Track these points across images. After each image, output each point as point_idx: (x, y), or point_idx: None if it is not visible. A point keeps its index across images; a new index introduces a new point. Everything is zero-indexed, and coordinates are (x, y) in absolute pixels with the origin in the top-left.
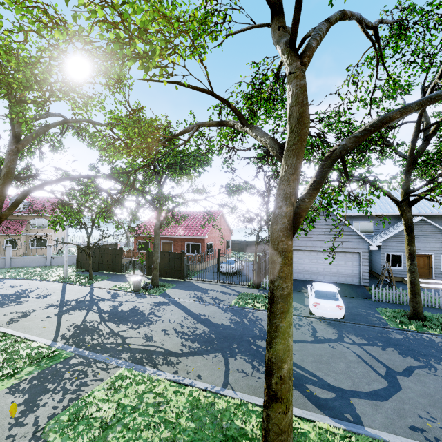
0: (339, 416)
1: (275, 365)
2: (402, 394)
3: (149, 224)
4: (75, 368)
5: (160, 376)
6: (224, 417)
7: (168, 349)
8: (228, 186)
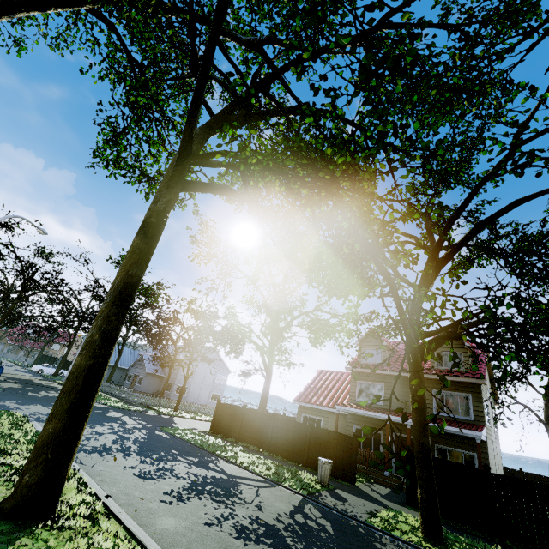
0: None
1: None
2: None
3: None
4: None
5: None
6: None
7: None
8: None
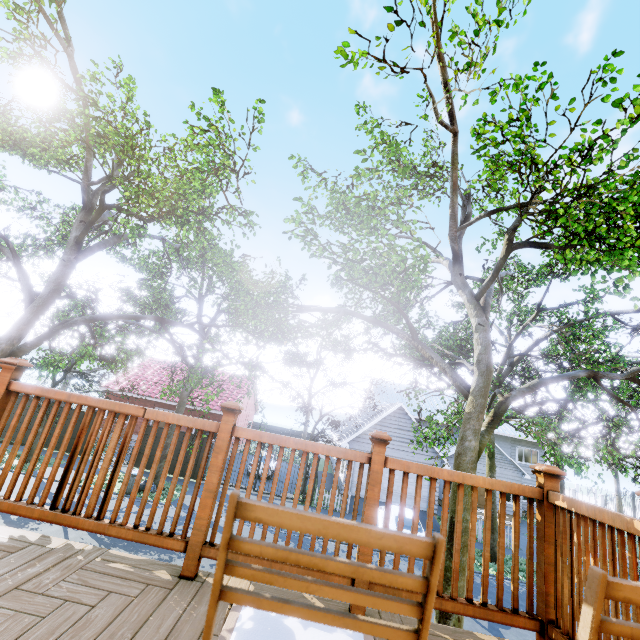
0: None
1: None
2: None
3: (138, 377)
4: None
5: None
6: None
7: None
8: (289, 354)
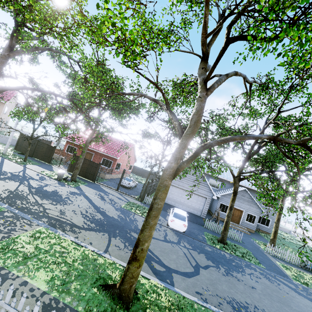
0: (163, 280)
1: (141, 242)
2: (199, 276)
3: (80, 136)
4: (7, 219)
5: (66, 237)
6: (101, 267)
7: (74, 222)
8: (144, 131)
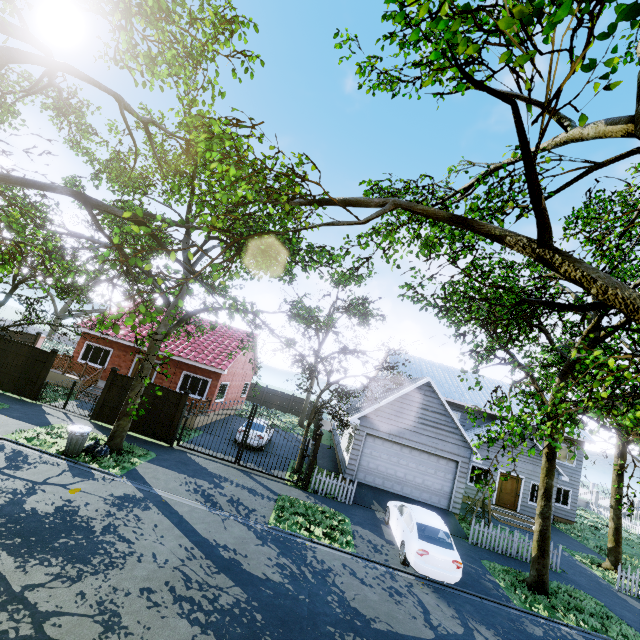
0: None
1: None
2: None
3: (121, 319)
4: None
5: None
6: None
7: None
8: (296, 305)
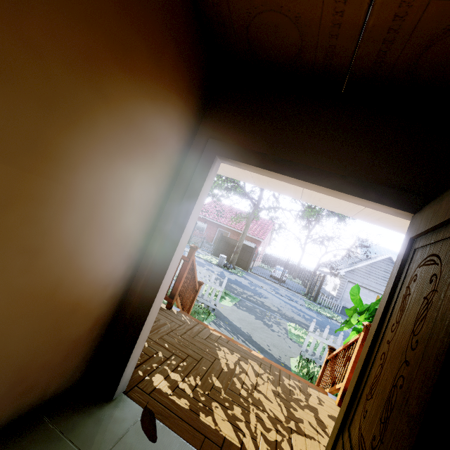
0: None
1: None
2: None
3: (209, 209)
4: (256, 309)
5: None
6: None
7: (300, 321)
8: None
